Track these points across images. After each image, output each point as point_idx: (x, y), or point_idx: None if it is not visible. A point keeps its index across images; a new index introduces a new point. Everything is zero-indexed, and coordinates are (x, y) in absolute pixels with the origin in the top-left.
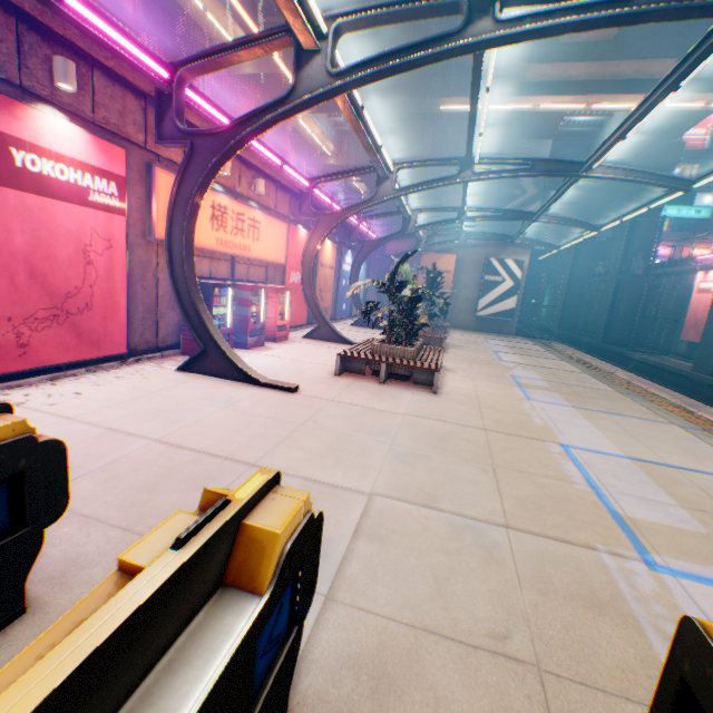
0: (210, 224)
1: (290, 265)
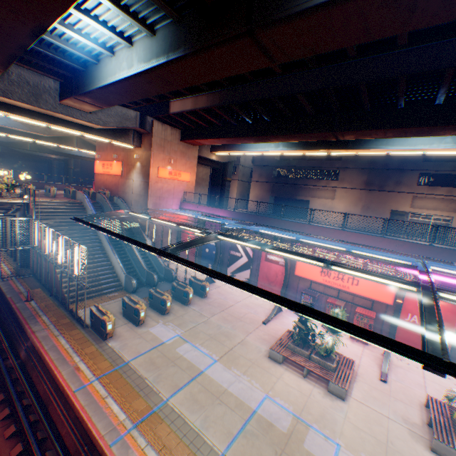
0: (318, 273)
1: (406, 308)
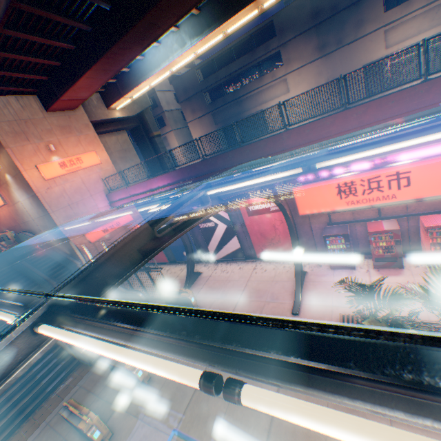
0: (336, 197)
1: None
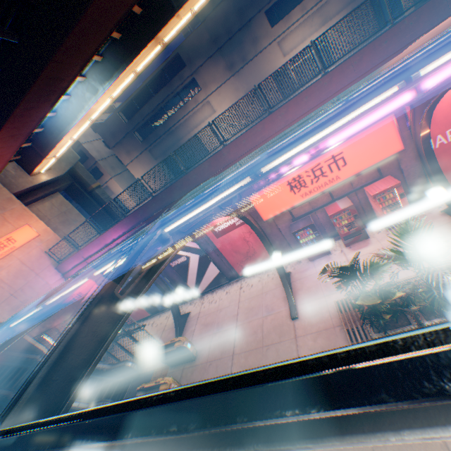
0: (290, 193)
1: None
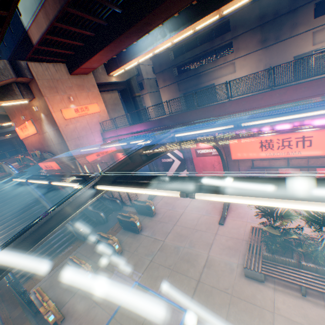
0: (258, 149)
1: None
